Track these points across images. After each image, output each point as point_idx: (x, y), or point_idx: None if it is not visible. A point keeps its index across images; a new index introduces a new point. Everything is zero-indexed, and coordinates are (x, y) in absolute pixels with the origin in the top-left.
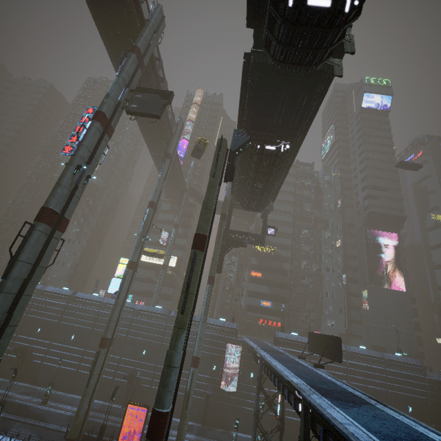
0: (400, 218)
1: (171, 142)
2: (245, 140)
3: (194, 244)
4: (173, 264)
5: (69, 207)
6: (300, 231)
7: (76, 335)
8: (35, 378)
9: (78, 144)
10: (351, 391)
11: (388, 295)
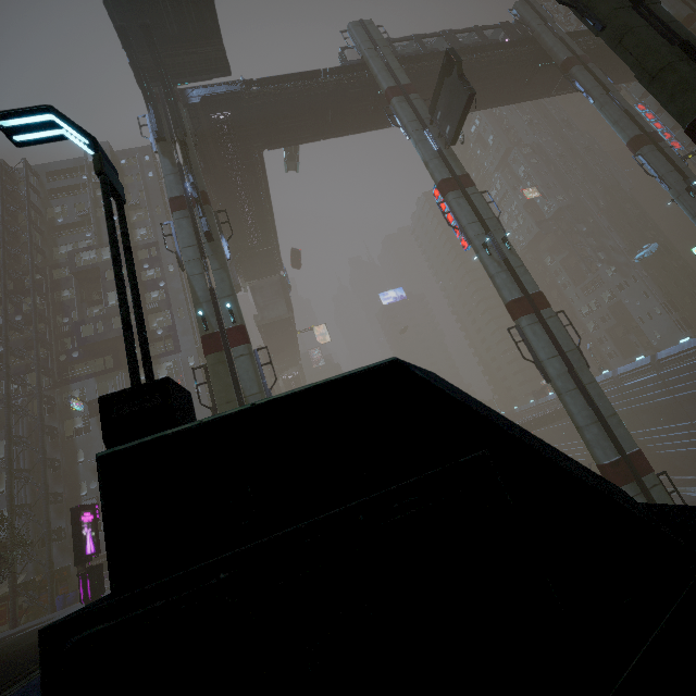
0: None
1: (545, 50)
2: None
3: None
4: None
5: (524, 283)
6: None
7: None
8: None
9: (461, 232)
10: None
11: None
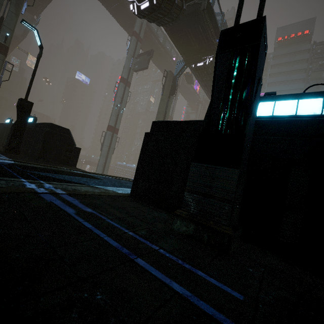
0: None
1: None
2: (182, 66)
3: None
4: None
5: (117, 124)
6: None
7: None
8: None
9: (115, 96)
10: None
11: None
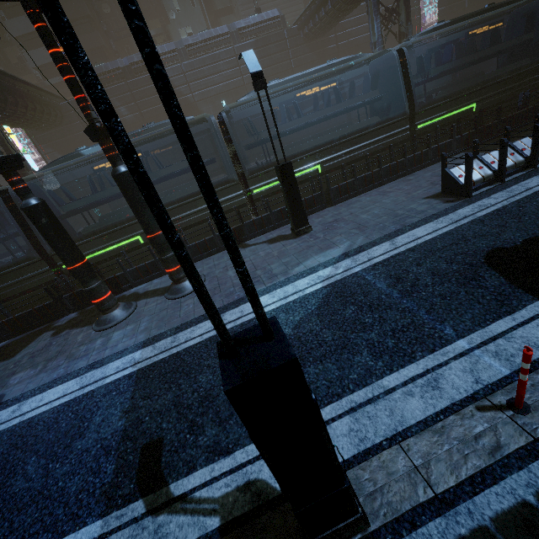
0: None
1: None
2: None
3: None
4: None
5: None
6: None
7: None
8: None
9: None
10: None
11: None
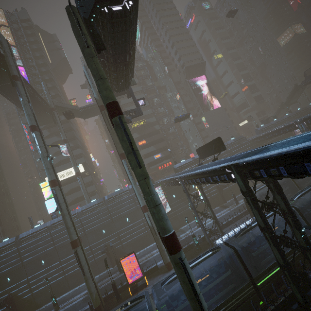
0: (202, 64)
1: (7, 63)
2: (92, 3)
3: (112, 113)
4: (82, 170)
5: None
6: (153, 101)
7: (45, 259)
8: (35, 305)
9: None
10: (249, 151)
11: (215, 113)
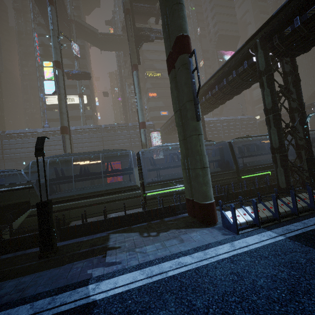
0: (236, 37)
1: None
2: None
3: None
4: (84, 101)
5: None
6: None
7: (27, 161)
8: None
9: None
10: None
11: None
